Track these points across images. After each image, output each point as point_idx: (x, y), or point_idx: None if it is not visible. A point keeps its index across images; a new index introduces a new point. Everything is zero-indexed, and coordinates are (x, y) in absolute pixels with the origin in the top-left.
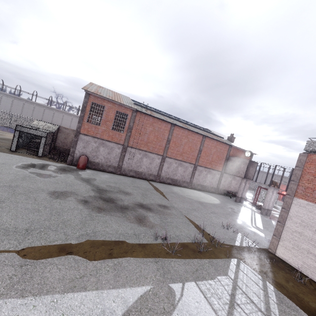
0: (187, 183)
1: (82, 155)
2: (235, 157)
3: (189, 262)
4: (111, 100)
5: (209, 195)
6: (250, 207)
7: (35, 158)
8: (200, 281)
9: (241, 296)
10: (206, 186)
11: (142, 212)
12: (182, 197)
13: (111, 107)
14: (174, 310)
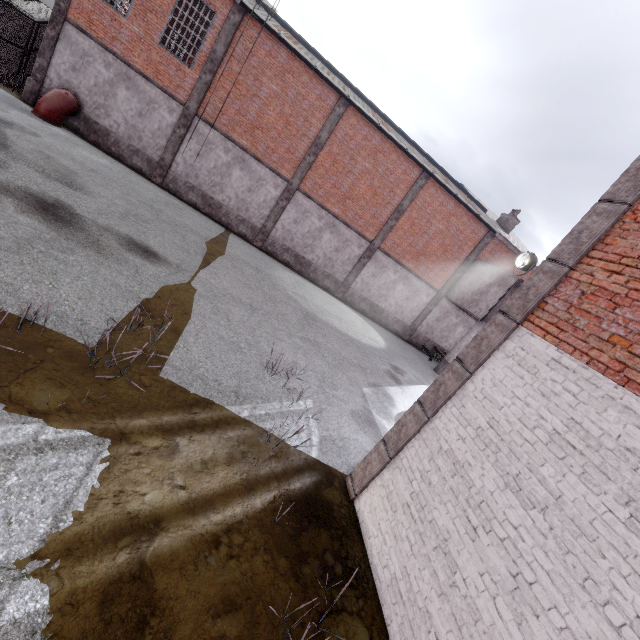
0: (336, 284)
1: (63, 88)
2: (489, 265)
3: None
4: None
5: (374, 329)
6: None
7: None
8: None
9: None
10: (384, 312)
11: (4, 203)
12: (273, 286)
13: None
14: None
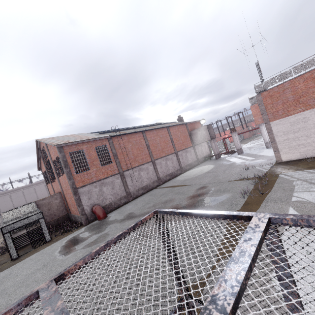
0: (180, 170)
1: (93, 207)
2: (195, 130)
3: (275, 190)
4: (86, 140)
5: (200, 167)
6: (227, 156)
7: (50, 244)
8: (294, 190)
9: (312, 180)
10: (191, 163)
11: (203, 197)
12: (194, 178)
13: (88, 147)
14: (314, 203)
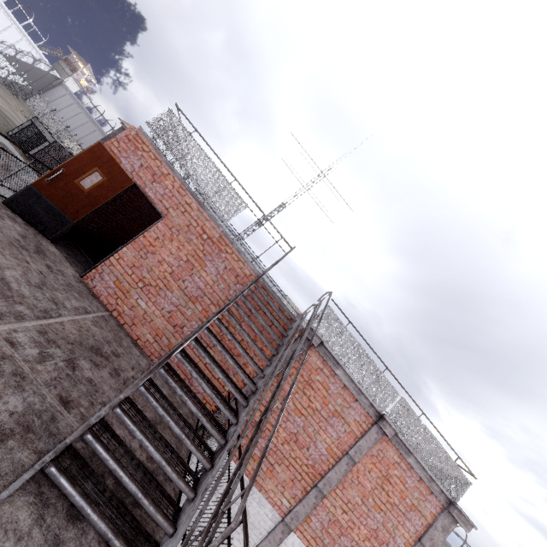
0: None
1: None
2: None
3: None
4: None
5: None
6: None
7: (17, 149)
8: None
9: None
10: None
11: None
12: None
13: None
14: None
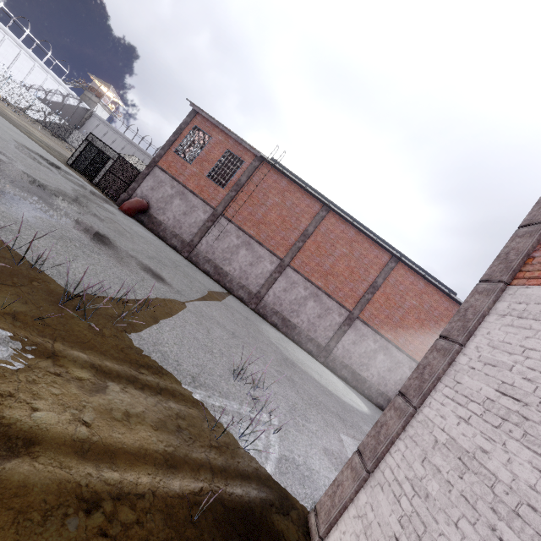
0: (318, 348)
1: (142, 198)
2: None
3: None
4: (225, 129)
5: (357, 395)
6: None
7: (82, 178)
8: None
9: None
10: (366, 382)
11: (69, 222)
12: (258, 331)
13: (221, 142)
14: None
